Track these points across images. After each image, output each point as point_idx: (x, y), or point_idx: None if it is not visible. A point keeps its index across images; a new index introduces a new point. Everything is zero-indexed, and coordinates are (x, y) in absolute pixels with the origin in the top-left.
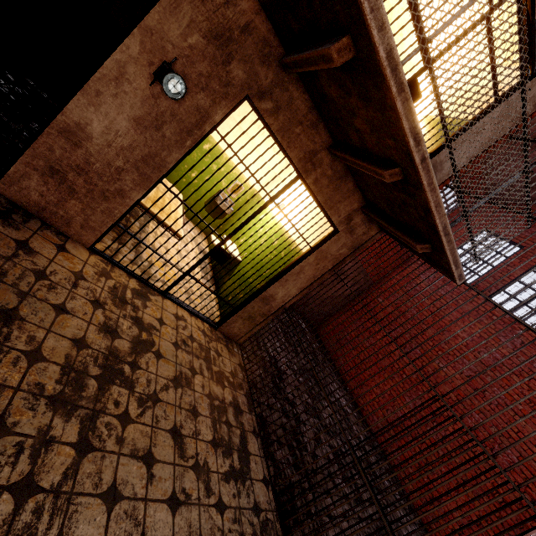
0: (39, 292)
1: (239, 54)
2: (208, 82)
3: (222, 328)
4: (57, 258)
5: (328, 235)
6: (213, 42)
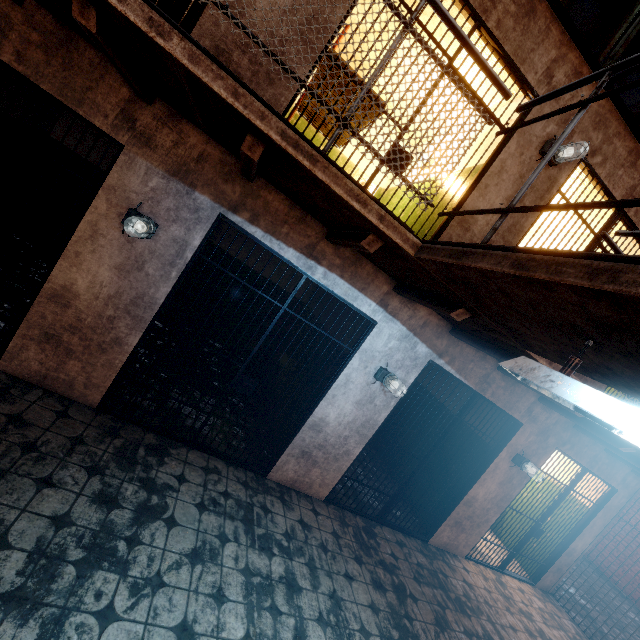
0: (500, 620)
1: (552, 433)
2: (536, 451)
3: (538, 584)
4: (474, 581)
5: (609, 493)
6: (539, 435)
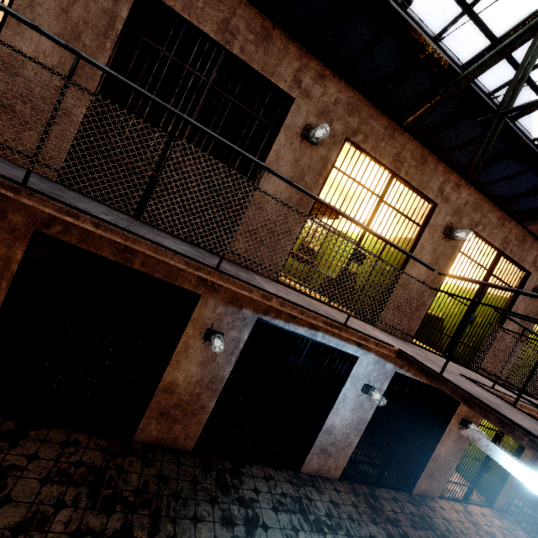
0: None
1: None
2: (475, 413)
3: (494, 506)
4: (450, 516)
5: None
6: None
